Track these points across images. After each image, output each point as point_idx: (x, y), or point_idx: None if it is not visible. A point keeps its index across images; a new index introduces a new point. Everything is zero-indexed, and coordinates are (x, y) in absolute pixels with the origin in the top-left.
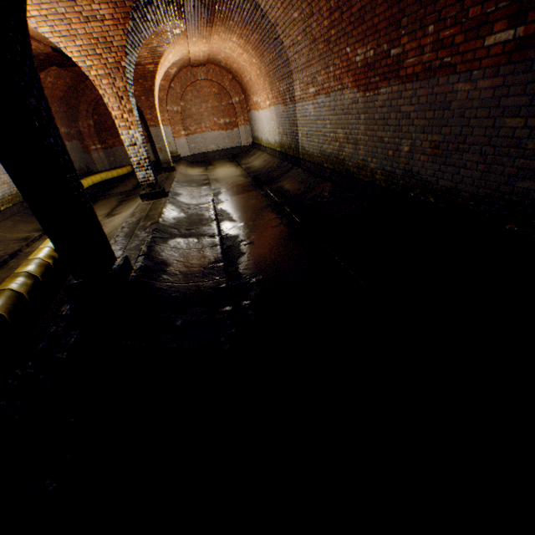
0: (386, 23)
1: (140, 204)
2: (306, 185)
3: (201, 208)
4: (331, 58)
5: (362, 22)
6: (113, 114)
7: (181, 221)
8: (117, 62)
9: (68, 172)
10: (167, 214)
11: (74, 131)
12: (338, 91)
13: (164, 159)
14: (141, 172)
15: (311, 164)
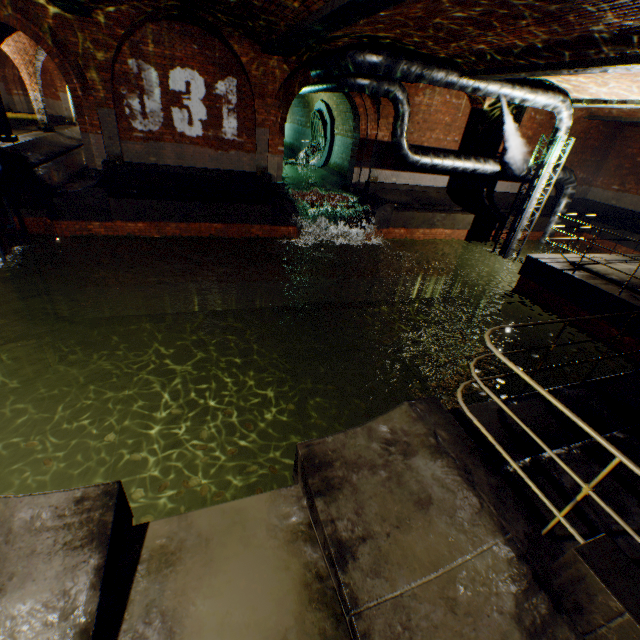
0: None
1: (37, 132)
2: None
3: (72, 143)
4: None
5: None
6: (26, 82)
7: (55, 143)
8: (31, 61)
9: (1, 103)
10: (48, 138)
11: (1, 75)
12: None
13: (69, 116)
14: (40, 116)
15: None
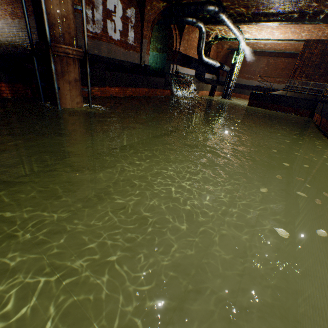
0: (12, 4)
1: None
2: (2, 52)
3: None
4: (2, 8)
5: (7, 0)
6: None
7: None
8: None
9: None
10: None
11: None
12: (7, 19)
13: None
14: None
15: (5, 46)
